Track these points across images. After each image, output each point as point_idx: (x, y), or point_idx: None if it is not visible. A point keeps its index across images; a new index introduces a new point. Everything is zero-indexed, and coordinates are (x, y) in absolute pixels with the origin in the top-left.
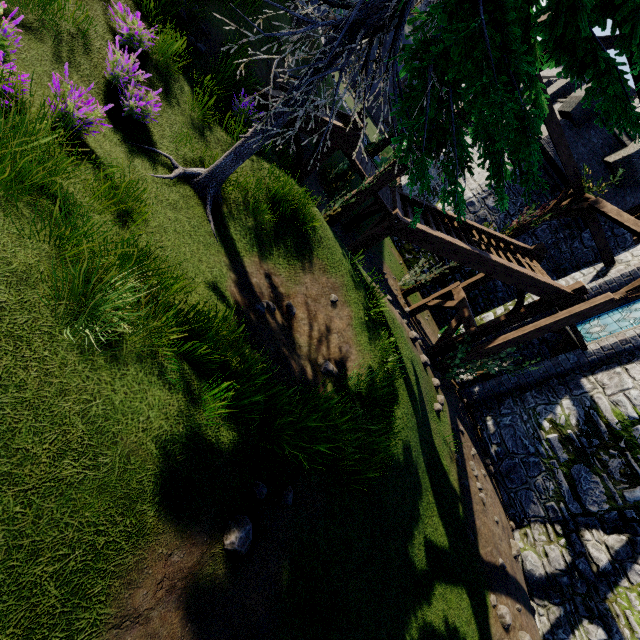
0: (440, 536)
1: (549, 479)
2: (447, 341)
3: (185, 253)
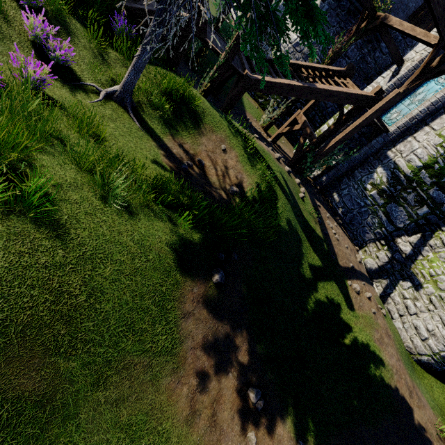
0: (316, 261)
1: (374, 217)
2: (300, 153)
3: (131, 147)
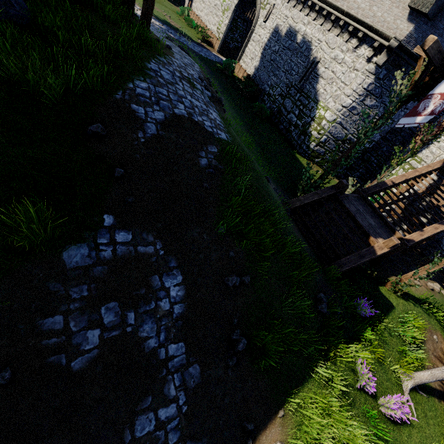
0: None
1: None
2: (414, 244)
3: None
